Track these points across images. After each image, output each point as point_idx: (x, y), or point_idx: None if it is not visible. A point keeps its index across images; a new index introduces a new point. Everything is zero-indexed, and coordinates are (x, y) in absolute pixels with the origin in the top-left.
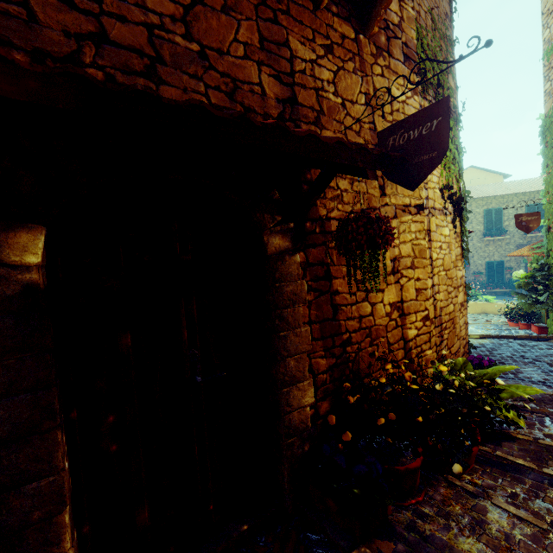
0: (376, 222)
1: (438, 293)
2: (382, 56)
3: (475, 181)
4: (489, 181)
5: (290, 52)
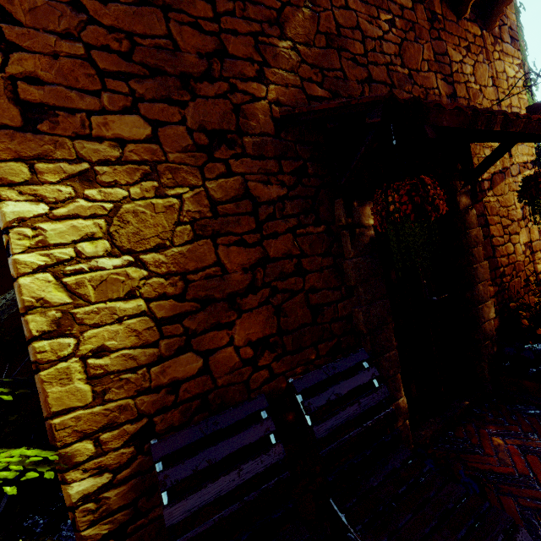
0: None
1: None
2: (497, 43)
3: None
4: None
5: (449, 58)
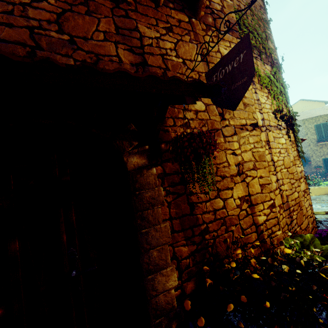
0: (198, 136)
1: (283, 185)
2: (211, 30)
3: (305, 108)
4: (315, 106)
5: (140, 34)
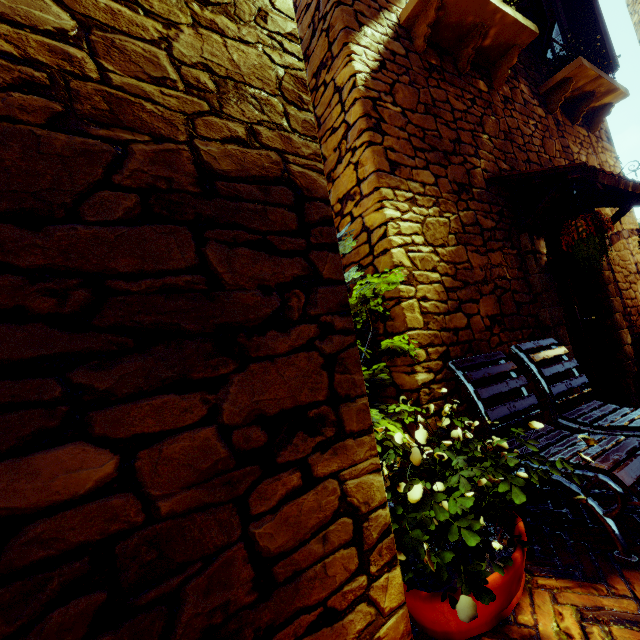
0: None
1: None
2: (599, 142)
3: None
4: None
5: (570, 150)
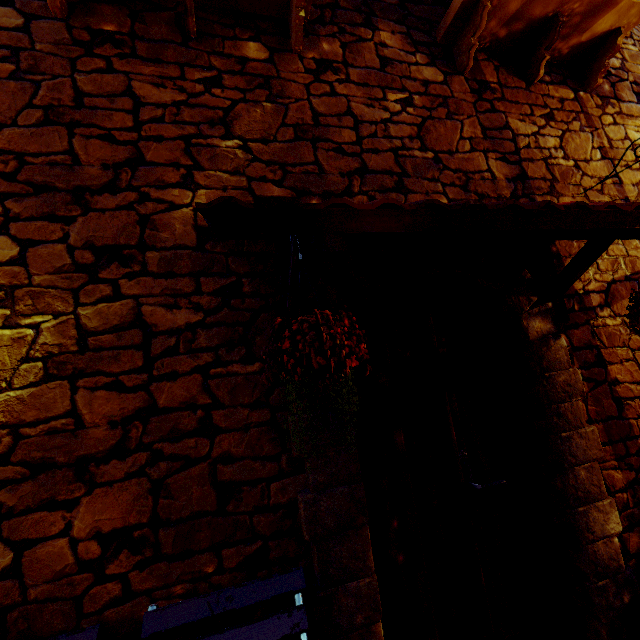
0: None
1: None
2: (609, 104)
3: None
4: None
5: (511, 132)
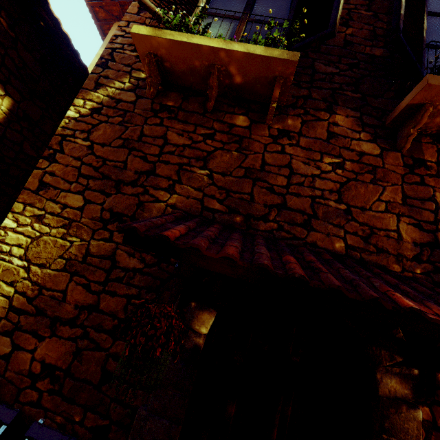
0: None
1: None
2: None
3: None
4: None
5: (436, 204)
